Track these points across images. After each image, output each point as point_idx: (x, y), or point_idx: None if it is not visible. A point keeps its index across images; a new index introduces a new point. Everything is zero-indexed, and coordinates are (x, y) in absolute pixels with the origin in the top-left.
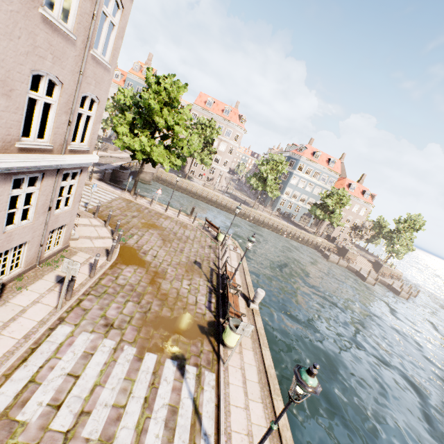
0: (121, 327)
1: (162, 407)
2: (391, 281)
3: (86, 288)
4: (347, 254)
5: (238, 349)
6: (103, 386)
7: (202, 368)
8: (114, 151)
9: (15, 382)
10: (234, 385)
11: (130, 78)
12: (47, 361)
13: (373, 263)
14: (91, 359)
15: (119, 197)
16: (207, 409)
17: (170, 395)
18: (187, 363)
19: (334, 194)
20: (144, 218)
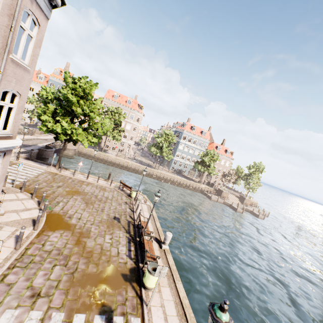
0: (48, 294)
1: None
2: (252, 208)
3: (11, 261)
4: (222, 194)
5: (157, 288)
6: None
7: (128, 316)
8: (40, 134)
9: None
10: None
11: (52, 80)
12: None
13: (239, 197)
14: None
15: (45, 171)
16: None
17: None
18: (114, 315)
19: (208, 154)
20: (68, 187)
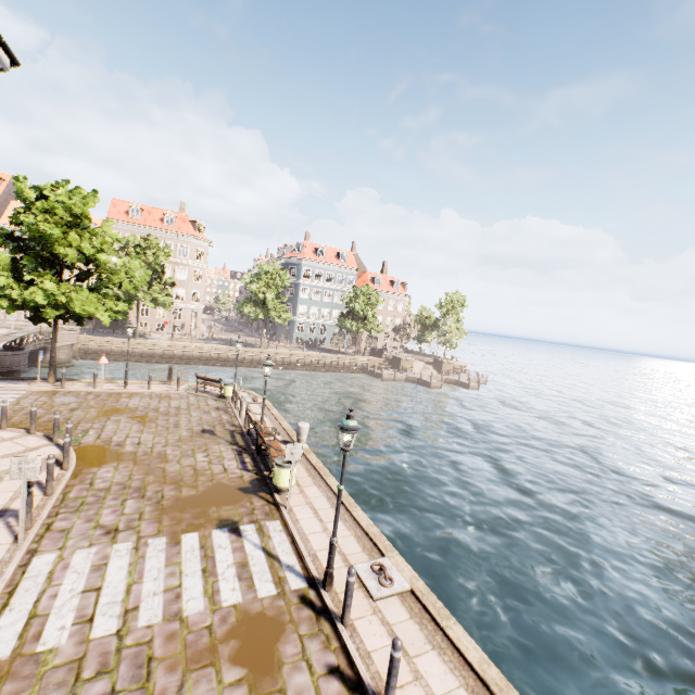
0: (131, 527)
1: (228, 568)
2: (458, 376)
3: (49, 508)
4: (401, 364)
5: (298, 490)
6: (140, 582)
7: (261, 522)
8: None
9: (8, 627)
10: (304, 519)
11: None
12: (42, 594)
13: (433, 363)
14: (108, 568)
15: (29, 392)
16: (282, 549)
17: (232, 556)
18: (241, 525)
19: (358, 295)
20: (93, 407)
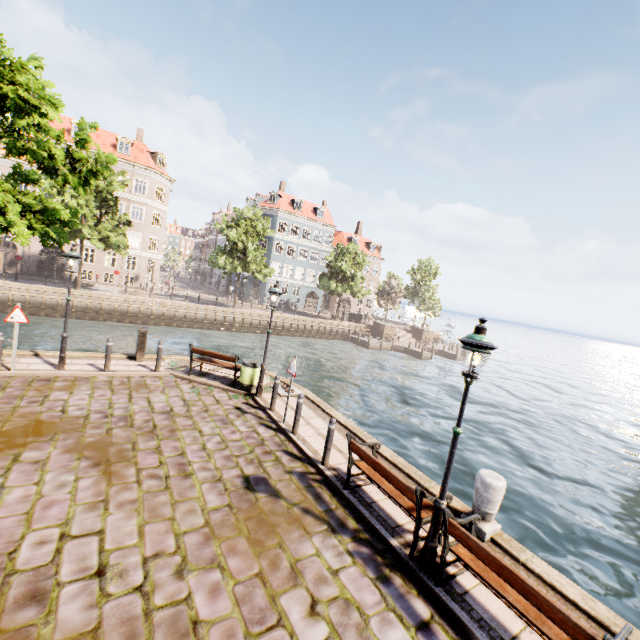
0: None
1: None
2: (437, 346)
3: None
4: (385, 332)
5: None
6: None
7: None
8: None
9: None
10: None
11: None
12: None
13: (411, 331)
14: None
15: None
16: None
17: None
18: None
19: (344, 253)
20: None
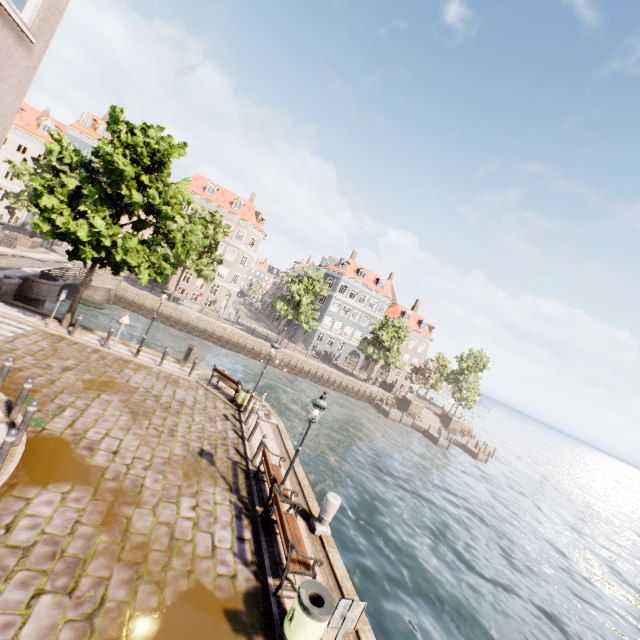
0: None
1: None
2: (464, 439)
3: None
4: (410, 408)
5: None
6: None
7: None
8: (31, 249)
9: None
10: None
11: (72, 136)
12: None
13: (441, 416)
14: None
15: (35, 330)
16: None
17: None
18: None
19: (388, 325)
20: (91, 371)
